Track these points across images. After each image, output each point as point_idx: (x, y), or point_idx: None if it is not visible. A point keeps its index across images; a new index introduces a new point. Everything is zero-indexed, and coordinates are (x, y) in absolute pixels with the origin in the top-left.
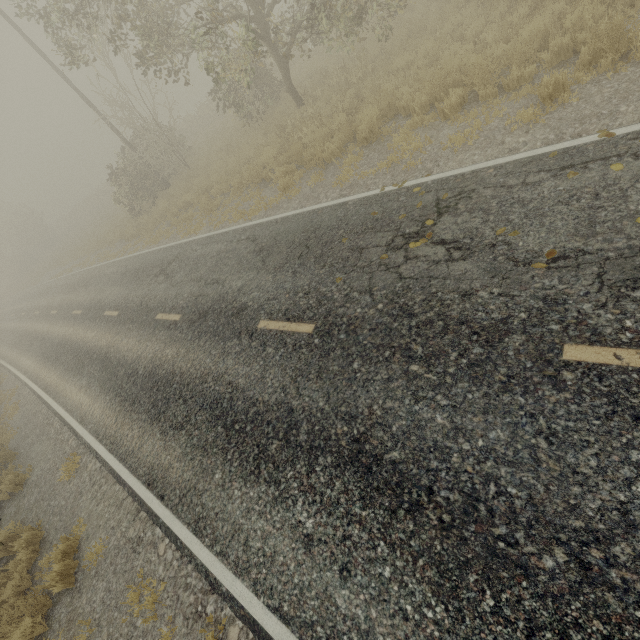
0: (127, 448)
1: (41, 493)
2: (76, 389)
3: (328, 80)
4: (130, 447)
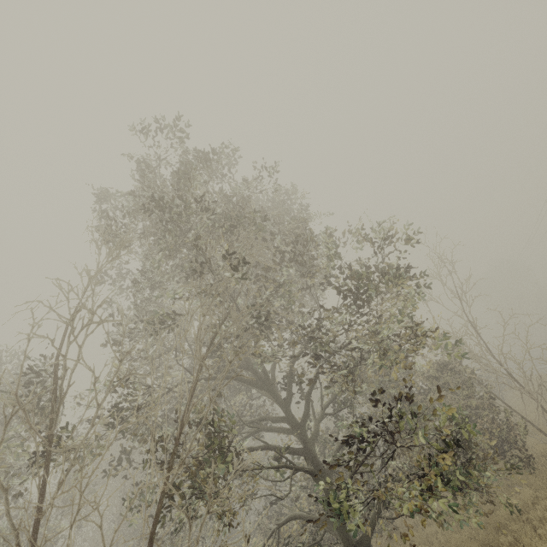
0: None
1: None
2: None
3: None
4: None
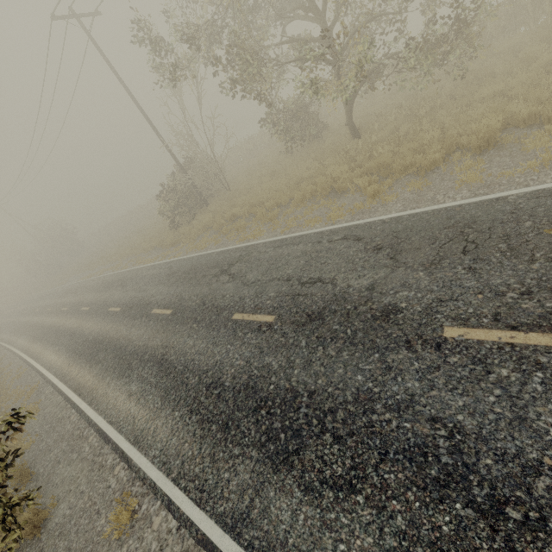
0: (233, 505)
1: (70, 551)
2: (123, 395)
3: (383, 118)
4: (240, 505)
